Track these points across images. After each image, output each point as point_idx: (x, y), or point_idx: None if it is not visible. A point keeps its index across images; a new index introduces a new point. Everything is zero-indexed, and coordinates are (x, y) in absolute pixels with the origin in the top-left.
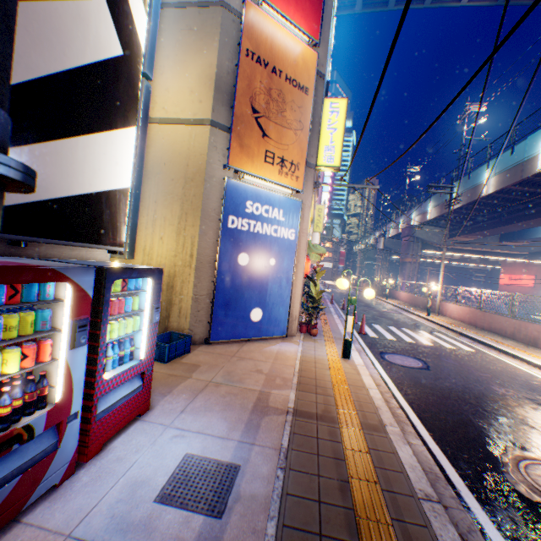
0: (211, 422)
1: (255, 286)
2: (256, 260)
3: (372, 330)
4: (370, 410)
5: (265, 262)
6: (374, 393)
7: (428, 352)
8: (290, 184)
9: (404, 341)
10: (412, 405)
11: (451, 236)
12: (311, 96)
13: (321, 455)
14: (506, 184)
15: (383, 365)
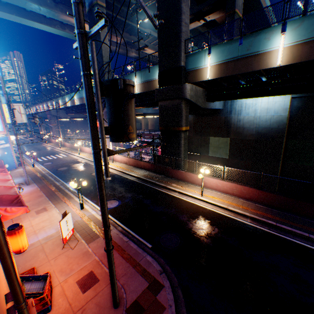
0: (17, 179)
1: (5, 160)
2: (3, 154)
3: (41, 159)
4: (40, 171)
5: (5, 154)
6: (41, 169)
7: (55, 160)
8: (4, 134)
9: (50, 159)
10: (48, 169)
11: (67, 114)
12: (1, 110)
13: (34, 175)
14: (72, 105)
15: (43, 166)
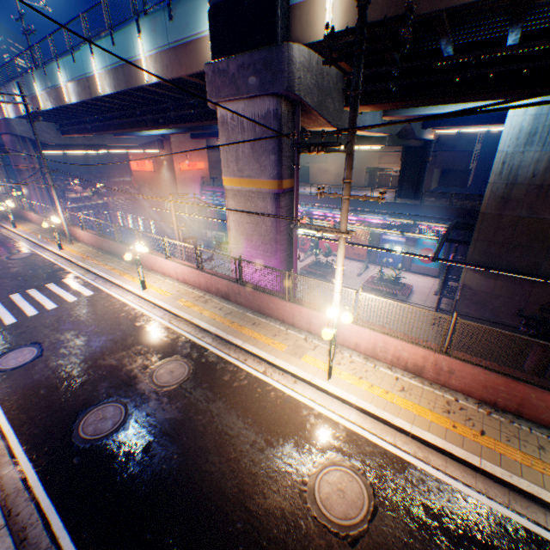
0: None
1: None
2: None
3: None
4: None
5: None
6: None
7: (50, 324)
8: None
9: (28, 317)
10: (16, 424)
11: (66, 133)
12: None
13: None
14: (84, 99)
15: None
